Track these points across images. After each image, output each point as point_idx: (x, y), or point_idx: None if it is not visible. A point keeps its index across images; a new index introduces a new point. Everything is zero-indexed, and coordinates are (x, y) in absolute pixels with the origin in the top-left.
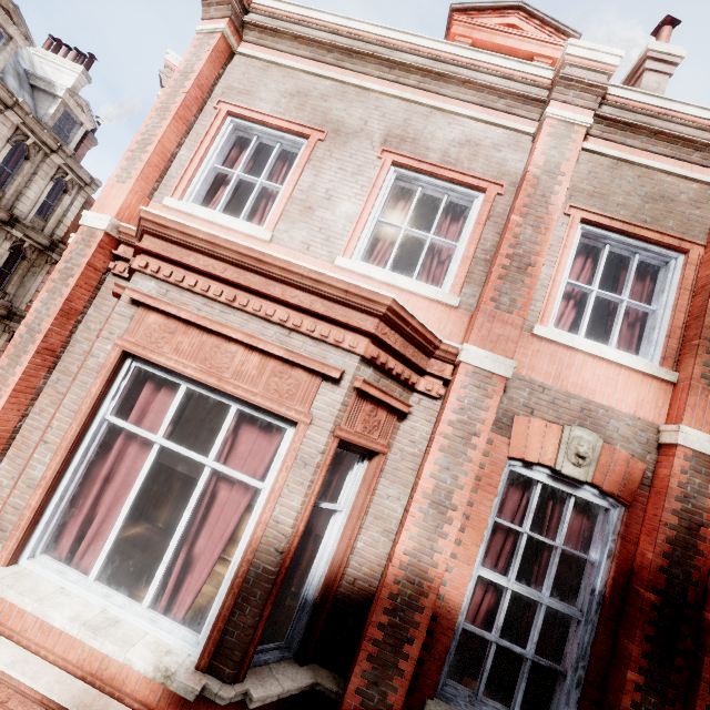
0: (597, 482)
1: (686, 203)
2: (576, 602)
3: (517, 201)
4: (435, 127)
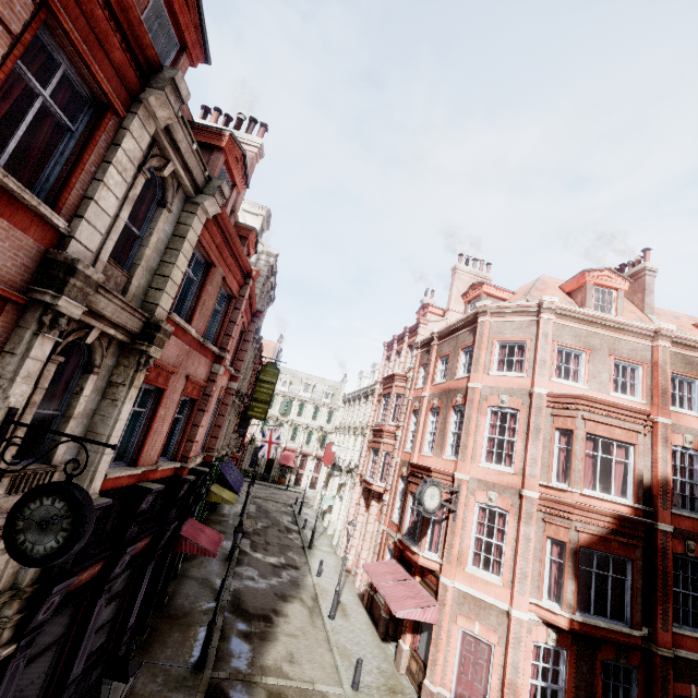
0: (694, 448)
1: (696, 365)
2: (693, 481)
3: (658, 373)
4: (622, 345)
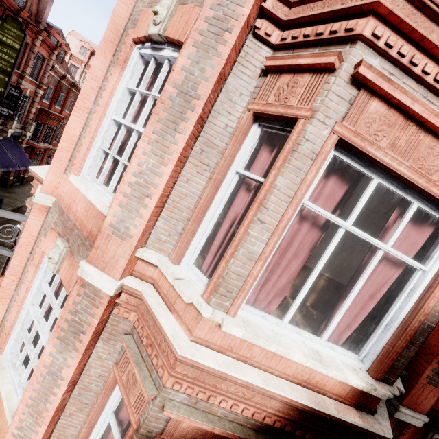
0: None
1: None
2: None
3: None
4: None
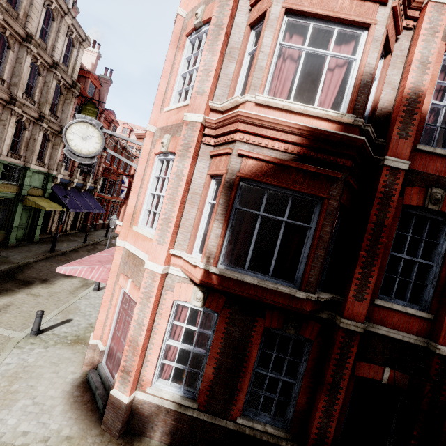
0: None
1: None
2: None
3: None
4: None
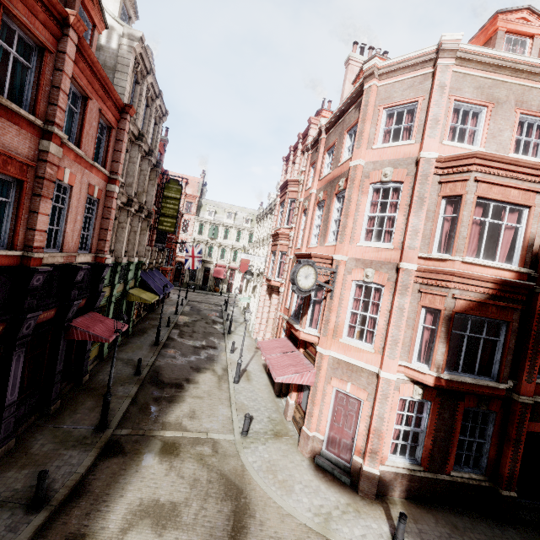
0: None
1: None
2: None
3: None
4: (533, 95)
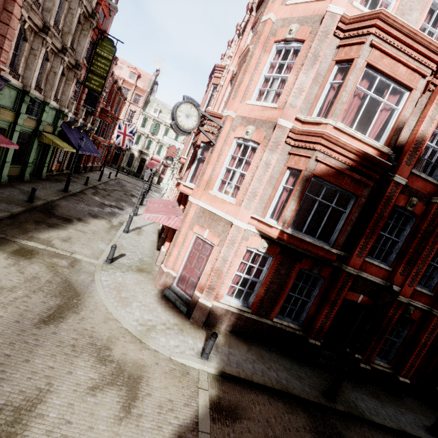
0: None
1: None
2: None
3: None
4: None
